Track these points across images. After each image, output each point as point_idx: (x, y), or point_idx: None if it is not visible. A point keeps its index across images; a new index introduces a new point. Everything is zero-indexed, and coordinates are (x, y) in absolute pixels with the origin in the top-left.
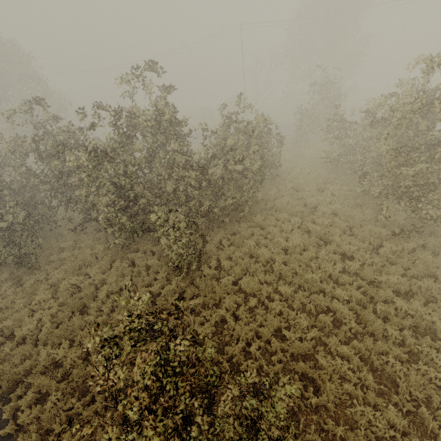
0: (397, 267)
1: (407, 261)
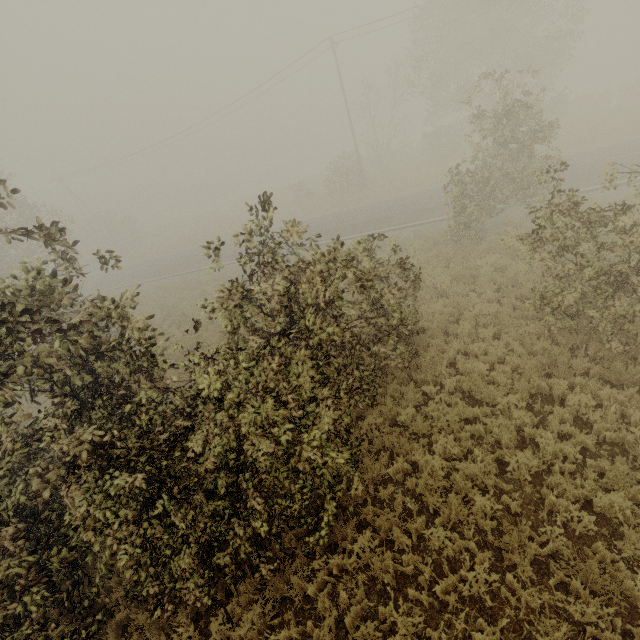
0: None
1: None
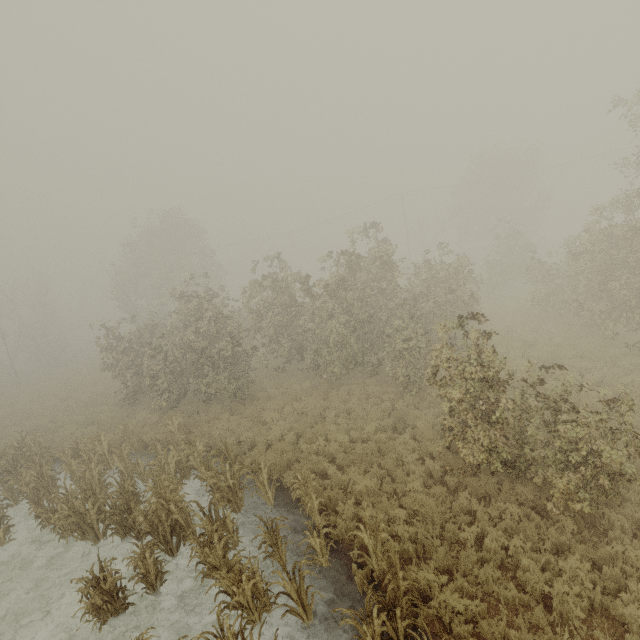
0: None
1: None
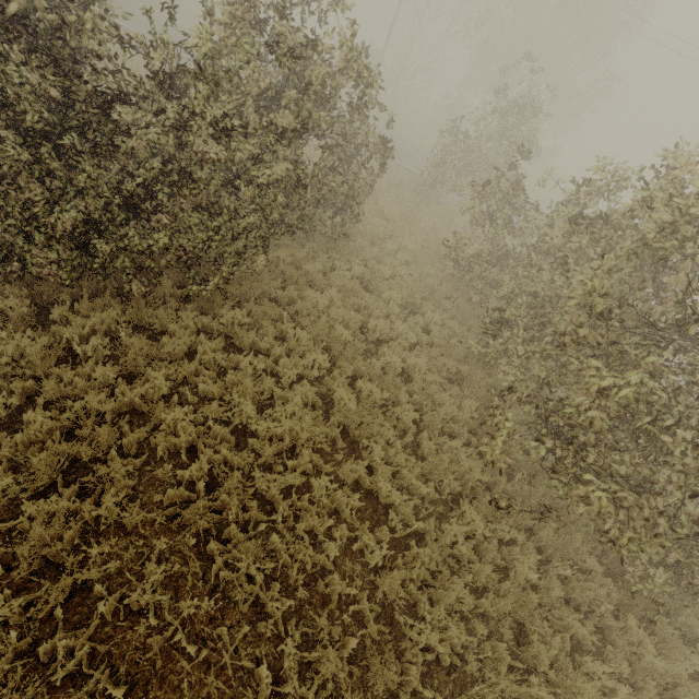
0: (464, 580)
1: (489, 573)
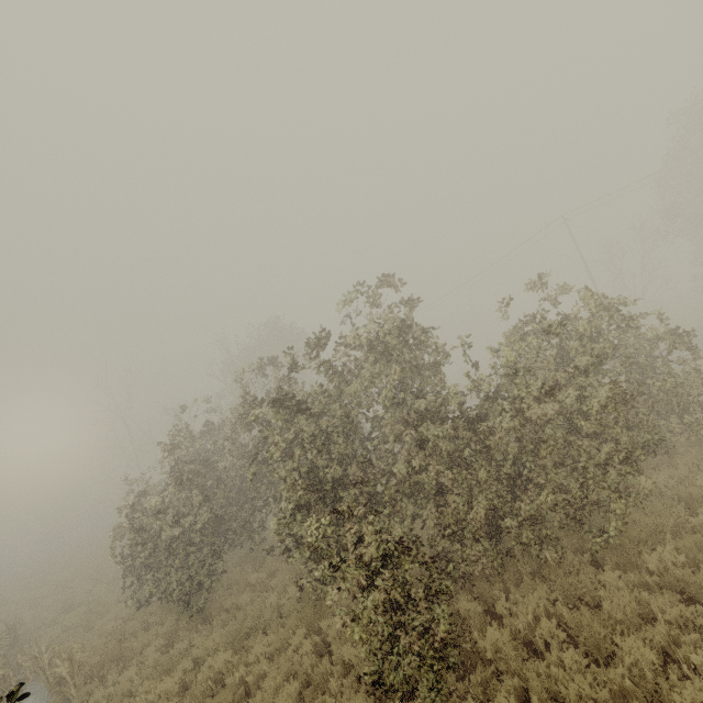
0: None
1: None
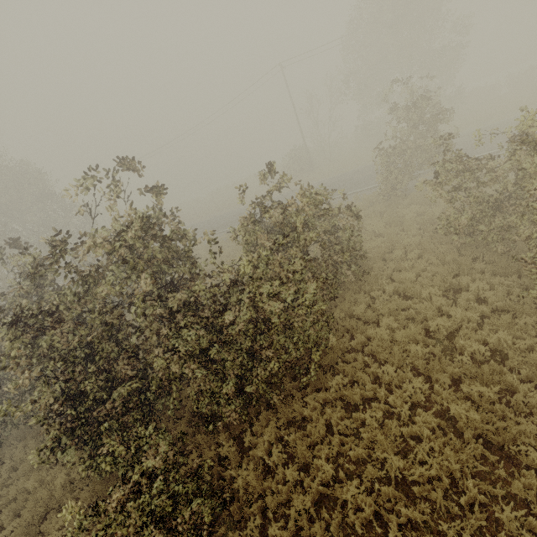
0: None
1: None
